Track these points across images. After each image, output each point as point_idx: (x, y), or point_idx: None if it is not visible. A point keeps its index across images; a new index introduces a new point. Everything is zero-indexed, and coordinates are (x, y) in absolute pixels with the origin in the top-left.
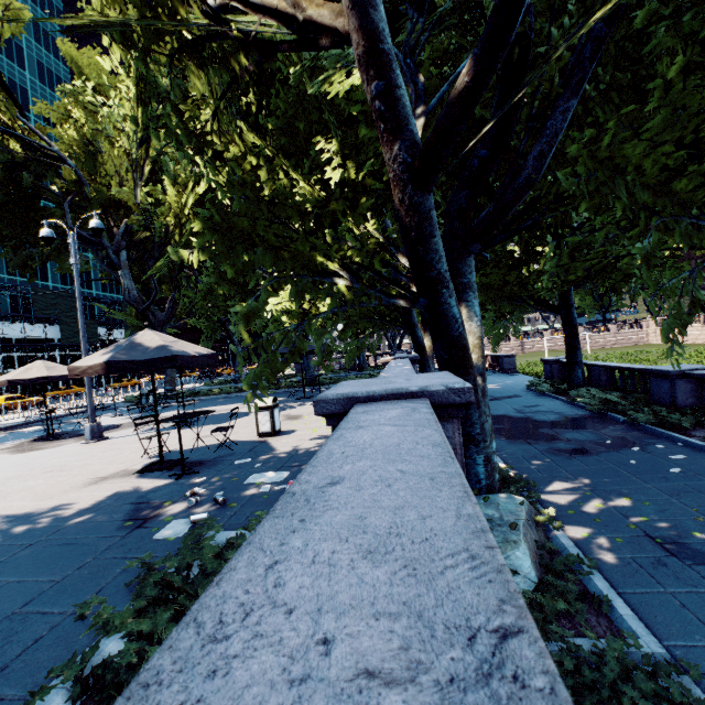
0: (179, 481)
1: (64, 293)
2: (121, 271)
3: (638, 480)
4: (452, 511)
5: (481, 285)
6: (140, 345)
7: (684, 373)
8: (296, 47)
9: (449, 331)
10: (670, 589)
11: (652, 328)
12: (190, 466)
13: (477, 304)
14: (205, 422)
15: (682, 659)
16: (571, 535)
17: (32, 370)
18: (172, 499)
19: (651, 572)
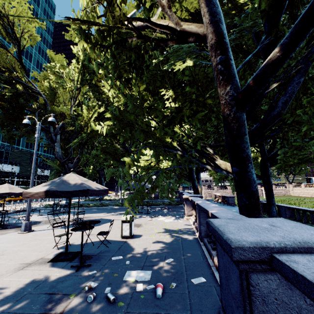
0: (78, 273)
1: (25, 152)
2: (56, 143)
3: None
4: None
5: None
6: (67, 181)
7: None
8: (175, 42)
9: (250, 187)
10: None
11: (291, 188)
12: (83, 259)
13: None
14: None
15: None
16: None
17: (1, 189)
18: (75, 292)
19: None
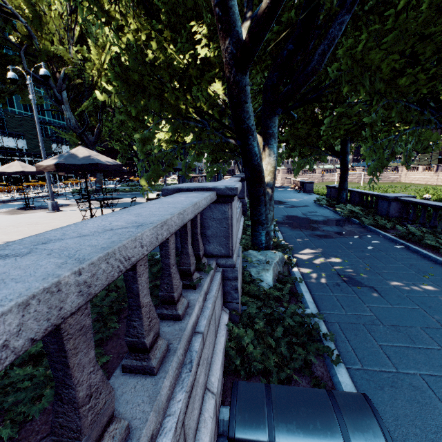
0: None
1: (26, 117)
2: (64, 106)
3: (348, 251)
4: (170, 212)
5: (295, 135)
6: (76, 155)
7: (397, 198)
8: None
9: (252, 161)
10: (335, 294)
11: (404, 172)
12: None
13: (276, 147)
14: (119, 206)
15: (318, 313)
16: (301, 272)
17: (12, 167)
18: None
19: (331, 288)
